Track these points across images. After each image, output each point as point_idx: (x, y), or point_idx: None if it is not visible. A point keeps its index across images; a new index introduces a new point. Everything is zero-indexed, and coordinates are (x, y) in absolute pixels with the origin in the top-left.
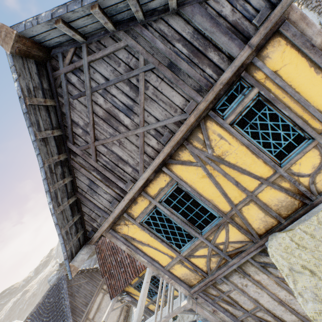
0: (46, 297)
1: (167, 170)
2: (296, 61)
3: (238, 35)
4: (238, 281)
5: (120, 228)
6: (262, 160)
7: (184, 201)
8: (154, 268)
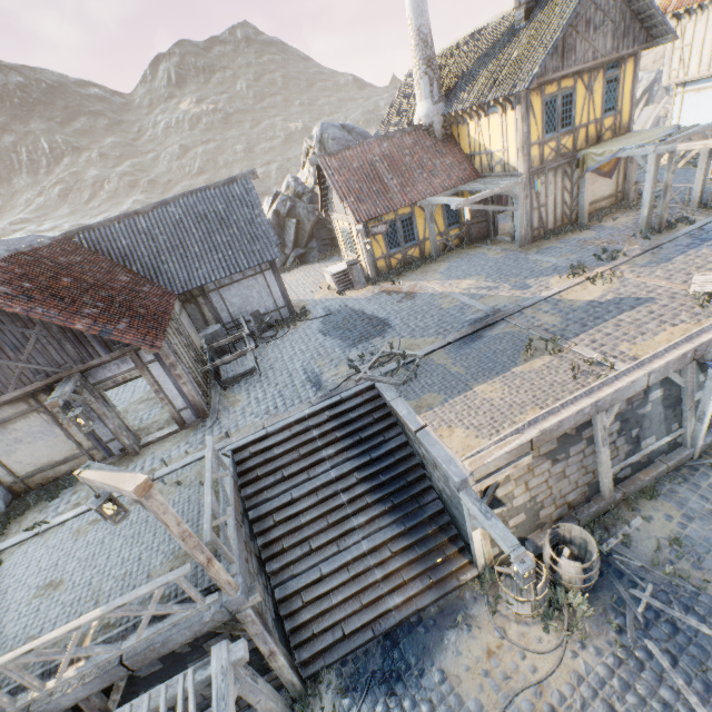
0: (174, 204)
1: (576, 78)
2: (630, 74)
3: (633, 43)
4: (550, 179)
5: (533, 95)
6: (600, 108)
7: (568, 105)
8: (524, 142)
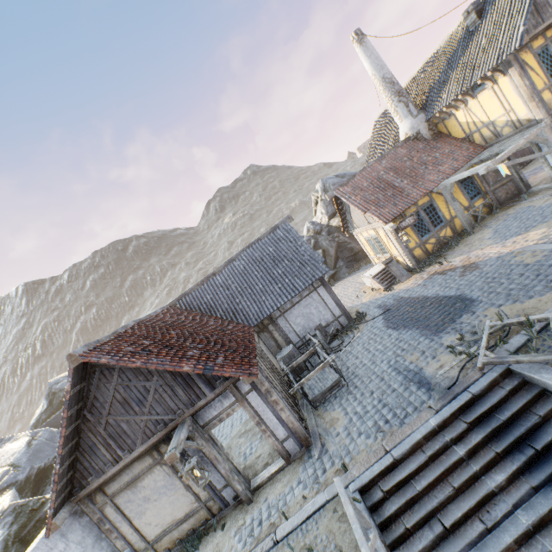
0: (237, 259)
1: None
2: None
3: None
4: None
5: (521, 54)
6: None
7: None
8: (530, 92)
